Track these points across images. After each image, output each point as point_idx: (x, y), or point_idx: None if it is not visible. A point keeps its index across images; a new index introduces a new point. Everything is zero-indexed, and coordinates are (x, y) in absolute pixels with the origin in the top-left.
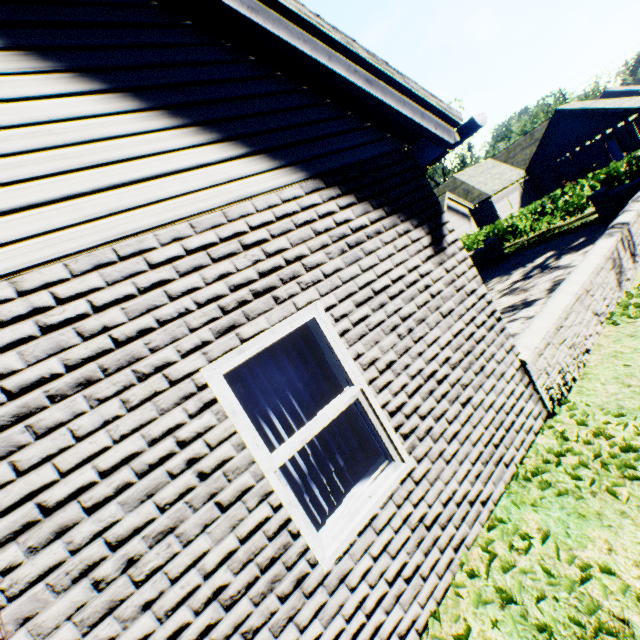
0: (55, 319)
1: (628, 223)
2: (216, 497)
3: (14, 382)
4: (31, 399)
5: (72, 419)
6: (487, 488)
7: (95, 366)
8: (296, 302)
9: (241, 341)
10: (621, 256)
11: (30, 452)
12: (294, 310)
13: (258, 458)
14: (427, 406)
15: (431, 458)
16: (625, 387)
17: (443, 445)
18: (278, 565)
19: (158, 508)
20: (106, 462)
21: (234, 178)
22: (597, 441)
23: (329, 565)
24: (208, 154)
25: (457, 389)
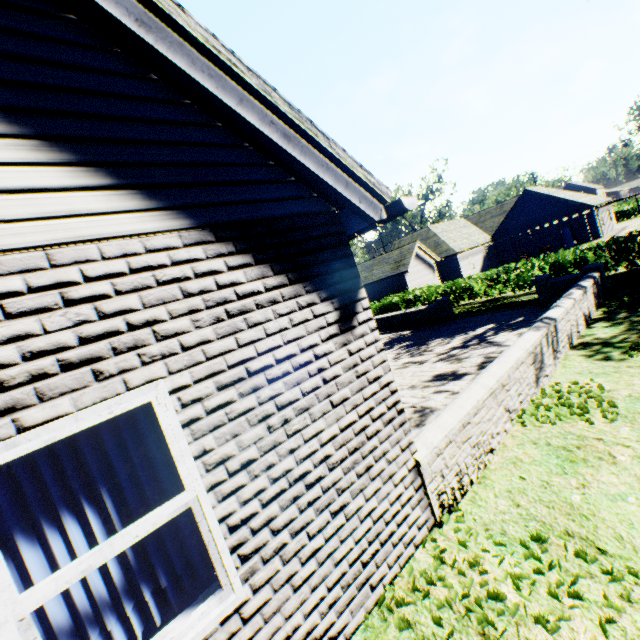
0: None
1: (556, 319)
2: None
3: None
4: None
5: None
6: (342, 619)
7: None
8: (129, 379)
9: (19, 429)
10: (544, 351)
11: None
12: (123, 389)
13: None
14: (286, 516)
15: (275, 585)
16: (514, 506)
17: (296, 566)
18: None
19: None
20: None
21: (80, 212)
22: (470, 575)
23: None
24: (48, 177)
25: (331, 494)
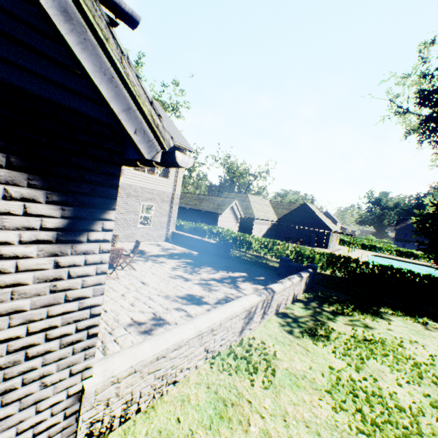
0: None
1: (275, 292)
2: None
3: None
4: None
5: None
6: None
7: None
8: None
9: None
10: (257, 311)
11: None
12: None
13: None
14: None
15: None
16: None
17: None
18: None
19: None
20: None
21: None
22: None
23: None
24: None
25: None
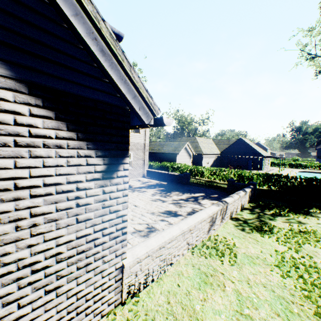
0: None
1: (228, 203)
2: None
3: None
4: None
5: None
6: None
7: None
8: None
9: None
10: (217, 217)
11: None
12: None
13: None
14: (4, 291)
15: None
16: (167, 302)
17: None
18: None
19: None
20: None
21: None
22: None
23: None
24: None
25: (51, 278)
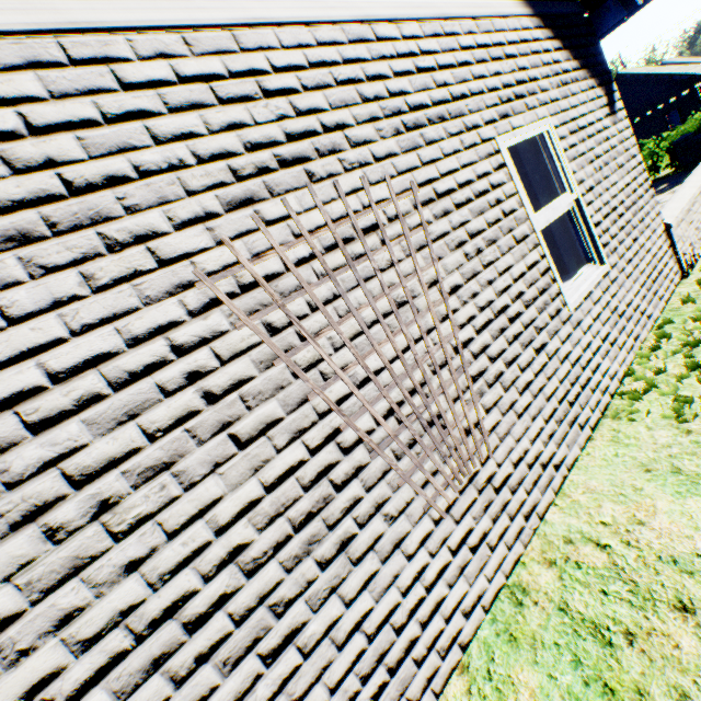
0: (421, 65)
1: None
2: (512, 233)
3: (409, 101)
4: (419, 117)
5: (439, 141)
6: (649, 309)
7: (444, 109)
8: (536, 114)
9: (511, 129)
10: None
11: (424, 153)
12: (536, 120)
13: (530, 217)
14: (613, 231)
15: (617, 270)
16: None
17: (623, 264)
18: (546, 295)
19: (486, 224)
20: (458, 179)
21: None
22: None
23: (572, 309)
24: None
25: (629, 228)
